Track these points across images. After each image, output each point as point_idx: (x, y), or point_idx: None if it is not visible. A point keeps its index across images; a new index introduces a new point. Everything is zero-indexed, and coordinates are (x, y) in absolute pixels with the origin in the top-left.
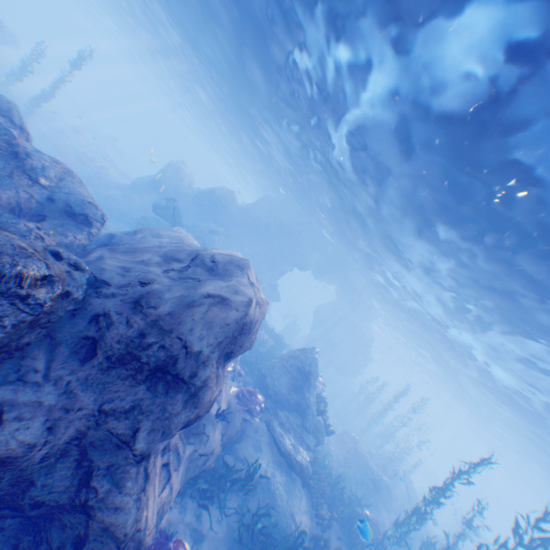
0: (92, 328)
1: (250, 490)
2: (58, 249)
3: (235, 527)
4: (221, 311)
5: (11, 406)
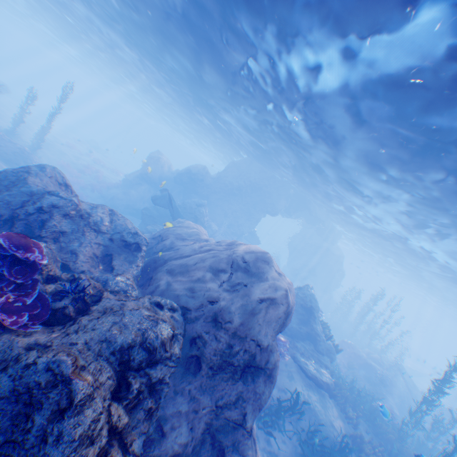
0: (193, 348)
1: (300, 414)
2: (156, 299)
3: (295, 443)
4: (273, 310)
5: (164, 420)
